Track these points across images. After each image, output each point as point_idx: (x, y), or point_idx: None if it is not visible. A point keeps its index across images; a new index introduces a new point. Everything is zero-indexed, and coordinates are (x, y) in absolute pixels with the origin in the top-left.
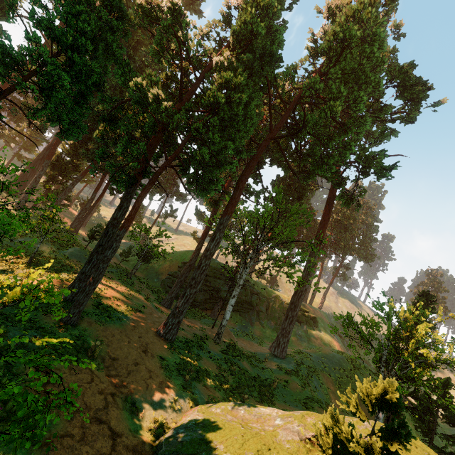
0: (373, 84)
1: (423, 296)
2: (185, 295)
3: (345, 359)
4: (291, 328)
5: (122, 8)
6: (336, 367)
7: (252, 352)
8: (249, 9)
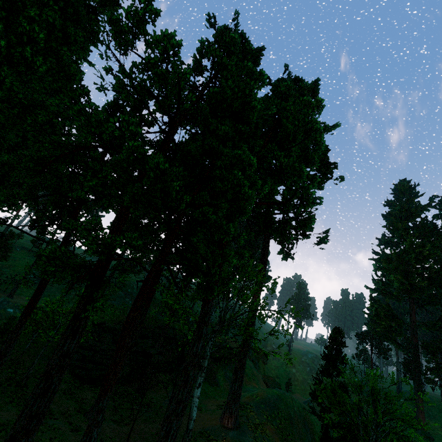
0: (317, 165)
1: (336, 332)
2: (171, 433)
3: (279, 399)
4: (241, 390)
5: (79, 10)
6: (275, 413)
7: (204, 433)
8: (248, 80)
